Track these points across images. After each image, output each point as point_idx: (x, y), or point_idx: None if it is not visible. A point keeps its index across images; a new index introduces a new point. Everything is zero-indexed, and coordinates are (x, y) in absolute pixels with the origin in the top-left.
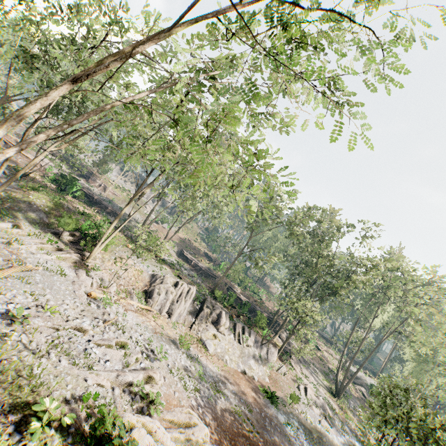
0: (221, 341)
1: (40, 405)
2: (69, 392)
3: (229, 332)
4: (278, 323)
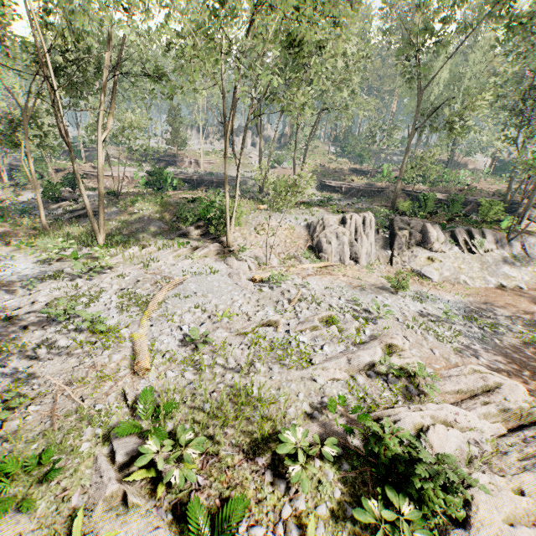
0: (443, 262)
1: (284, 444)
2: (305, 404)
3: (448, 245)
4: (515, 203)
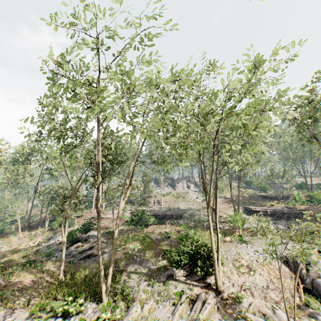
0: None
1: None
2: None
3: None
4: None
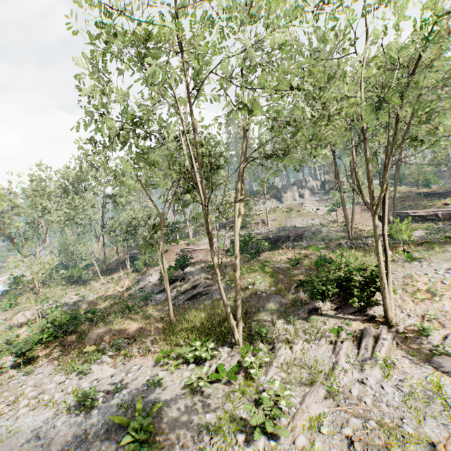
0: None
1: None
2: None
3: None
4: None
